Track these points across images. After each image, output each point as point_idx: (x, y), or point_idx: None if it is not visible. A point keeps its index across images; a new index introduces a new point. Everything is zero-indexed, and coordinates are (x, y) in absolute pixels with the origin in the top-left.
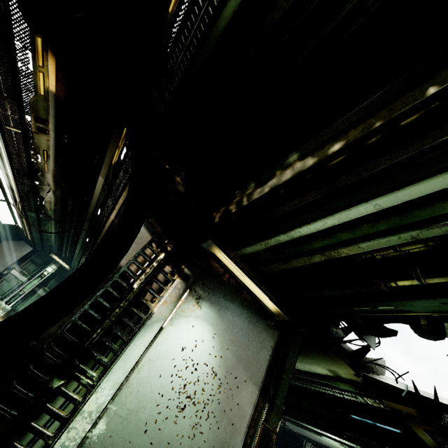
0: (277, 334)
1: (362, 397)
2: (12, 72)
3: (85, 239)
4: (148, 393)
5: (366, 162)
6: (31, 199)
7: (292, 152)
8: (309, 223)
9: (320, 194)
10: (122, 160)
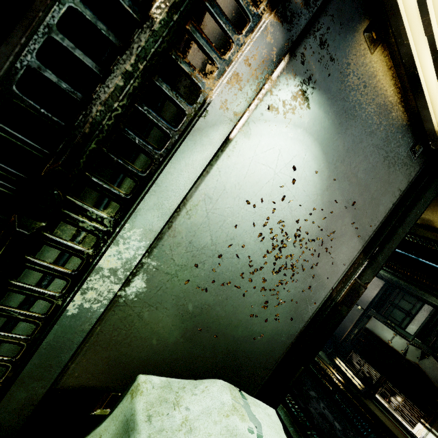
0: (416, 173)
1: None
2: None
3: None
4: (208, 246)
5: None
6: None
7: None
8: None
9: None
10: None
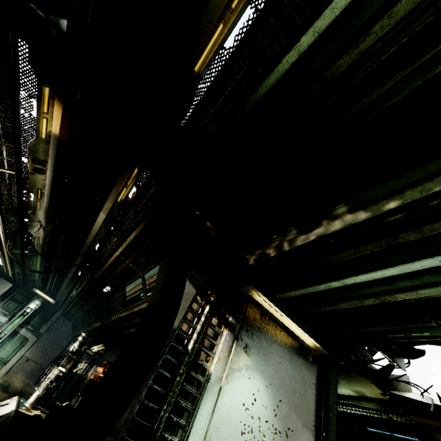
0: (316, 369)
1: (388, 414)
2: (13, 119)
3: (77, 272)
4: None
5: (430, 222)
6: (18, 237)
7: (339, 205)
8: (366, 273)
9: (380, 248)
10: (132, 199)
